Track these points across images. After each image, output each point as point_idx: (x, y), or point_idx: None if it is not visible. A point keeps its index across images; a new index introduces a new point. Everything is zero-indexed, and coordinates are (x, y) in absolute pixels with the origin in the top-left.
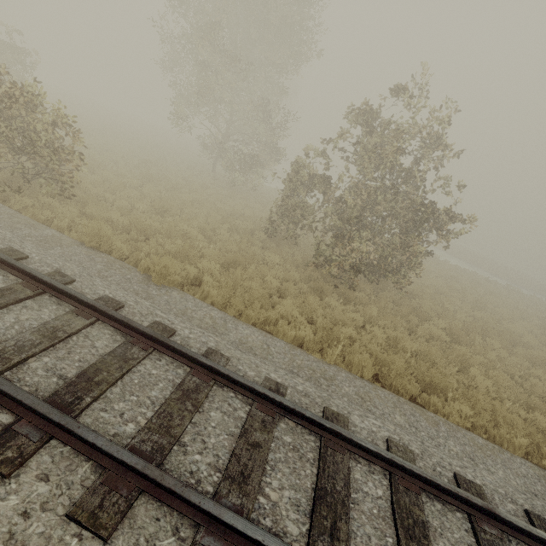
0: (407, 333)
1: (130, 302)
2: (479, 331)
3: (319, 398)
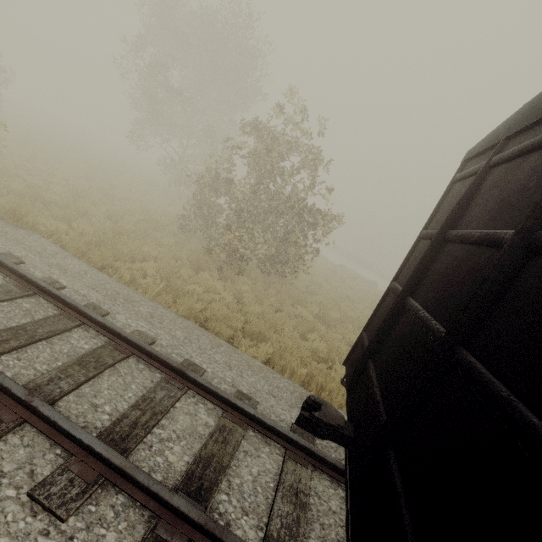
0: (273, 309)
1: None
2: (362, 325)
3: (95, 300)
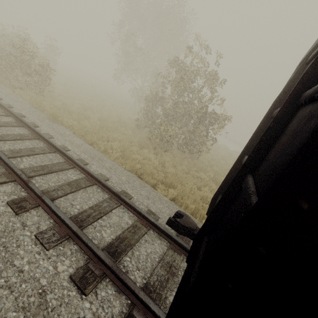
0: (183, 172)
1: (30, 118)
2: None
3: (83, 157)
